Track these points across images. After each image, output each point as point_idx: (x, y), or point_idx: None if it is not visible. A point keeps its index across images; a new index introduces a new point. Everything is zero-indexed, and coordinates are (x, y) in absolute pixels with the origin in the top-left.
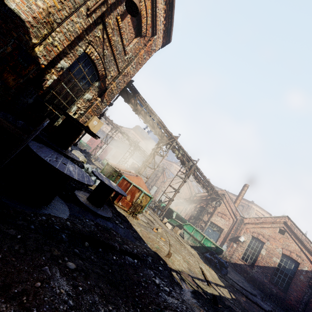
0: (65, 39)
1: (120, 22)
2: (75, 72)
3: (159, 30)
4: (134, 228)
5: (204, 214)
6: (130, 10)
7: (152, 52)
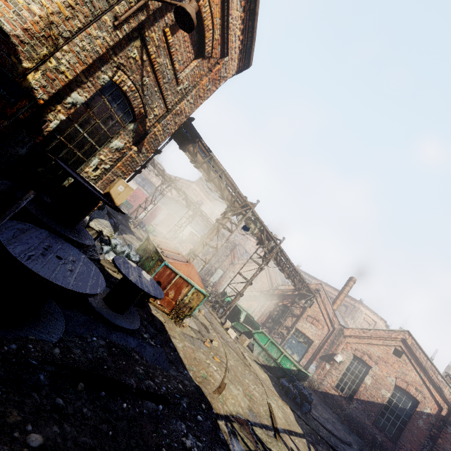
0: (77, 62)
1: (169, 37)
2: (96, 110)
3: (232, 49)
4: (173, 343)
5: (286, 317)
6: (182, 22)
7: (222, 81)
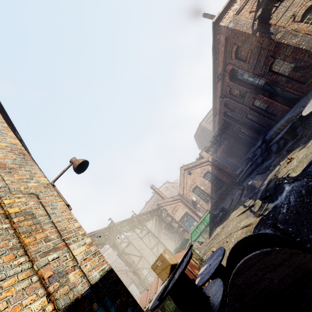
0: None
1: None
2: None
3: None
4: None
5: (173, 226)
6: (77, 171)
7: None
